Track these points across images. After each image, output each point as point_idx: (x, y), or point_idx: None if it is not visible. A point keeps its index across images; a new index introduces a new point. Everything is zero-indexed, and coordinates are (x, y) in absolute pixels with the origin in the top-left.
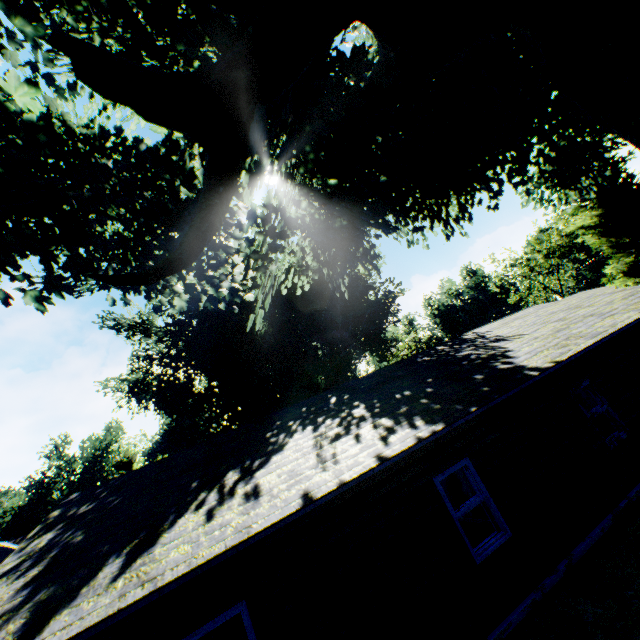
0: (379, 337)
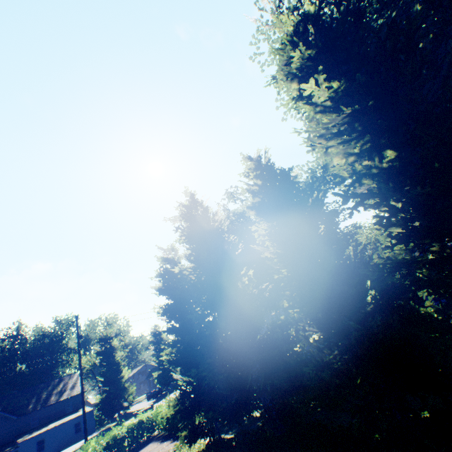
0: None
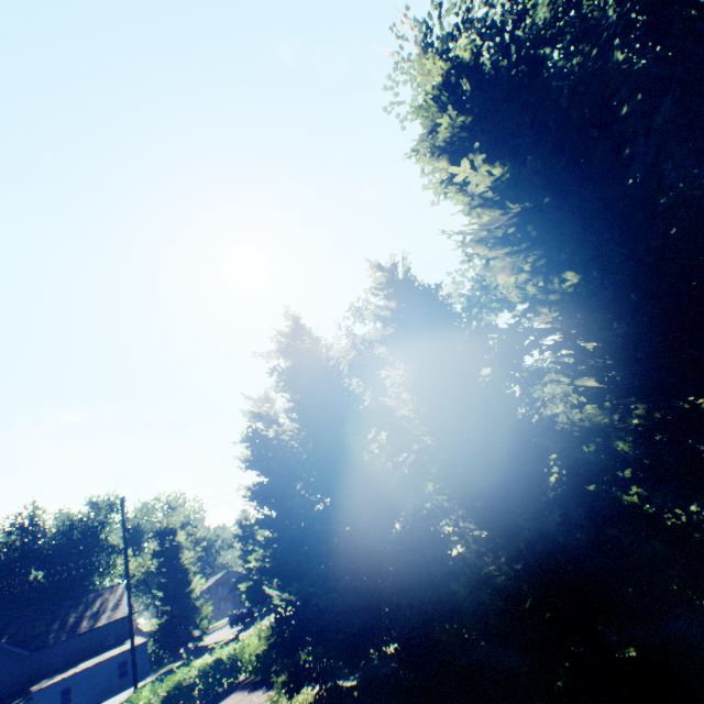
0: None
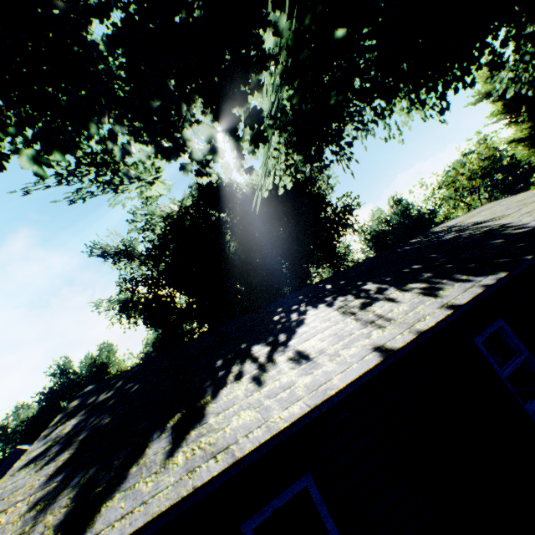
0: (334, 251)
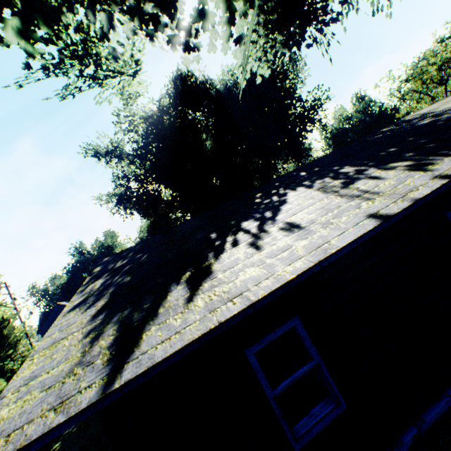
0: (300, 148)
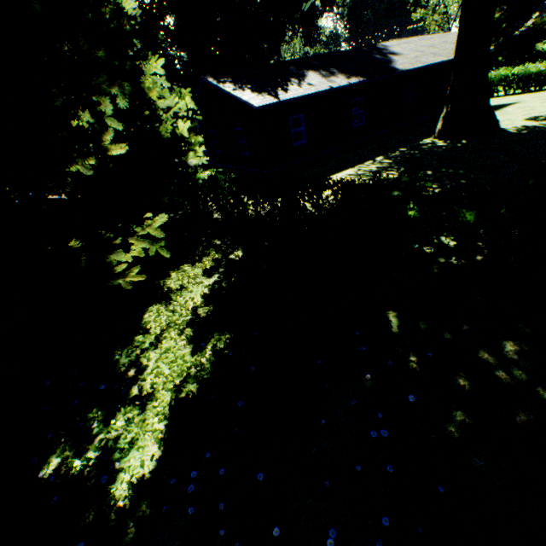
0: (313, 22)
